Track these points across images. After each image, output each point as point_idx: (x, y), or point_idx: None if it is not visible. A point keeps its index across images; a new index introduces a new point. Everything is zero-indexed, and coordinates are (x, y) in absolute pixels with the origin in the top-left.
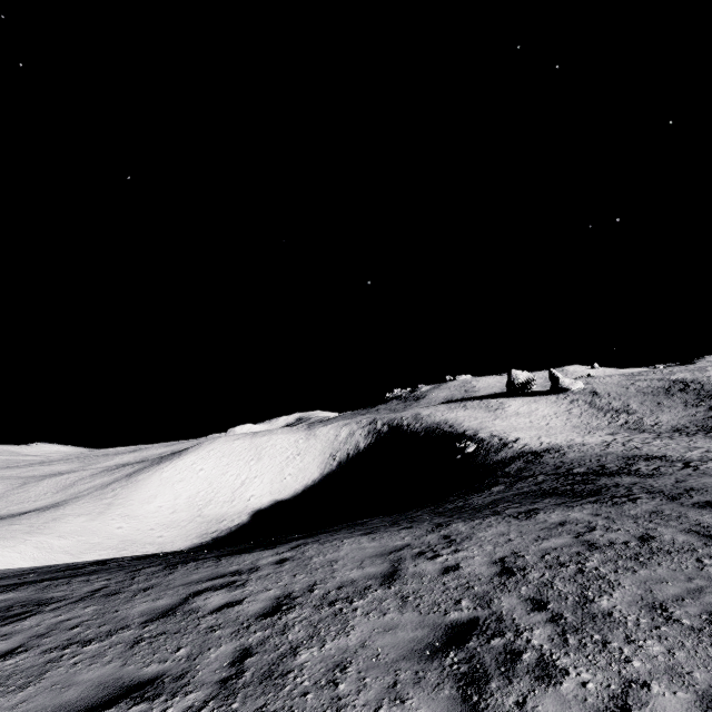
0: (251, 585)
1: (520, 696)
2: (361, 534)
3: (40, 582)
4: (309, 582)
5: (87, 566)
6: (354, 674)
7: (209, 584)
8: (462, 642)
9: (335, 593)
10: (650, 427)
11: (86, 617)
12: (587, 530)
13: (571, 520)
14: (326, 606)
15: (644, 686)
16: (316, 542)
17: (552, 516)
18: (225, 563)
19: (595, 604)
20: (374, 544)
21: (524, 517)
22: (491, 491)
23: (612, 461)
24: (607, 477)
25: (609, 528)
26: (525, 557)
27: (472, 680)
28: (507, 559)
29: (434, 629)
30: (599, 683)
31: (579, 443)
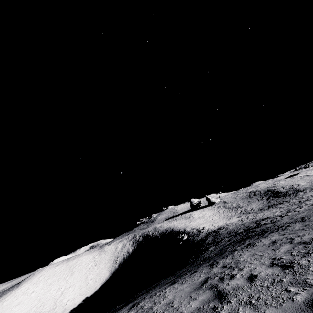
0: None
1: None
2: (169, 285)
3: None
4: None
5: None
6: None
7: None
8: None
9: None
10: (250, 211)
11: None
12: (290, 239)
13: (275, 239)
14: None
15: None
16: (144, 299)
17: (264, 242)
18: None
19: None
20: (186, 285)
21: (251, 246)
22: (209, 250)
23: (250, 224)
24: (257, 228)
25: (299, 236)
26: (283, 258)
27: None
28: (275, 262)
29: (302, 311)
30: None
31: (229, 223)
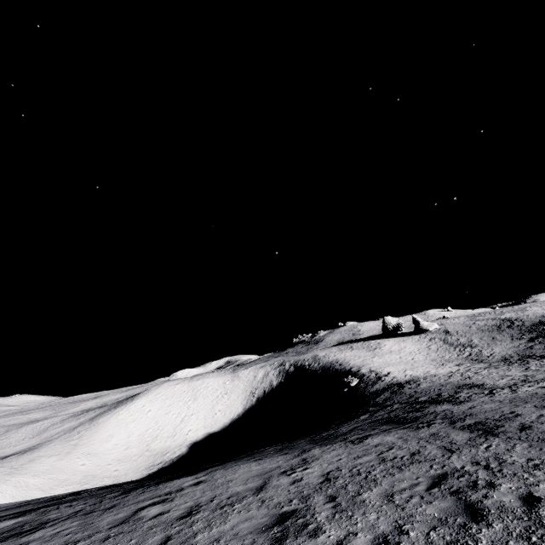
0: (177, 500)
1: (297, 544)
2: (253, 460)
3: (38, 509)
4: (212, 495)
5: (66, 497)
6: (223, 543)
7: (150, 502)
8: (283, 522)
9: (225, 501)
10: (486, 358)
11: (74, 528)
12: (388, 449)
13: (383, 442)
14: (218, 509)
15: (355, 535)
16: (223, 468)
17: (374, 440)
18: (161, 487)
19: (360, 496)
20: (258, 467)
21: (357, 442)
22: (358, 419)
23: (448, 389)
24: (435, 405)
25: (400, 447)
26: (342, 470)
27: (279, 540)
28: (331, 472)
29: (272, 517)
30: (336, 535)
31: (432, 374)
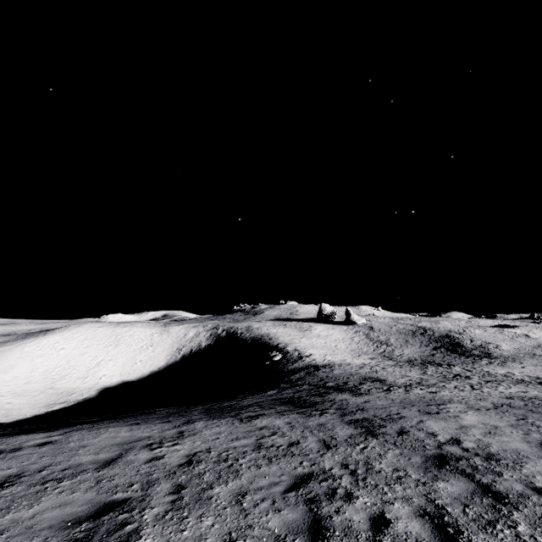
0: None
1: None
2: (129, 424)
3: None
4: (47, 463)
5: None
6: (2, 539)
7: None
8: (101, 516)
9: (56, 474)
10: (396, 357)
11: None
12: (271, 434)
13: (270, 425)
14: (38, 485)
15: None
16: (89, 428)
17: (263, 422)
18: None
19: (211, 490)
20: (127, 434)
21: (246, 421)
22: (265, 394)
23: (355, 379)
24: (337, 392)
25: (283, 435)
26: (211, 453)
27: None
28: (199, 453)
29: (94, 505)
30: None
31: (347, 363)
